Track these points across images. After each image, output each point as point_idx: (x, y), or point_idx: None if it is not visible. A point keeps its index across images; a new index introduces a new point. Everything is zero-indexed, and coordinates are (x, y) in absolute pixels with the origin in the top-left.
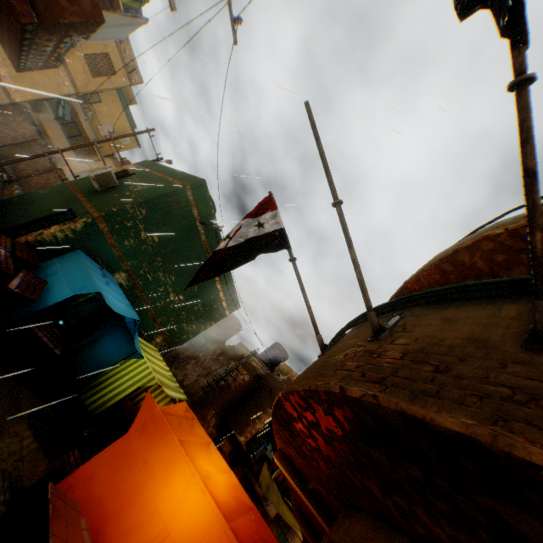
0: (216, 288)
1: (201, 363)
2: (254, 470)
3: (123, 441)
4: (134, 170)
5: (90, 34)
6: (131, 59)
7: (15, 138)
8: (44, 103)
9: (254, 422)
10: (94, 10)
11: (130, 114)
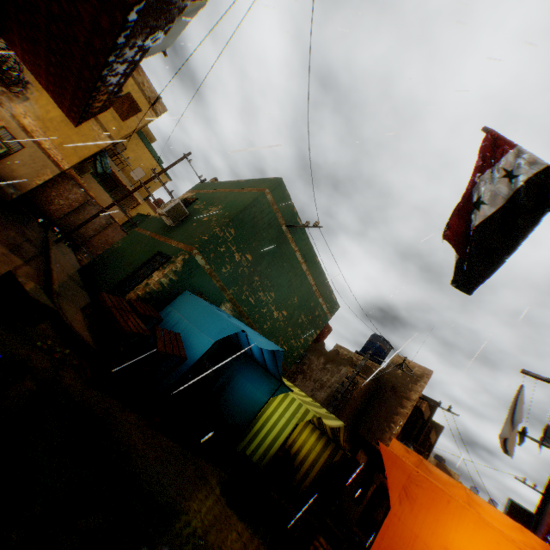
0: (314, 294)
1: (309, 376)
2: None
3: (393, 522)
4: (193, 197)
5: (176, 17)
6: (151, 90)
7: (70, 206)
8: (86, 164)
9: (389, 428)
10: None
11: (154, 152)
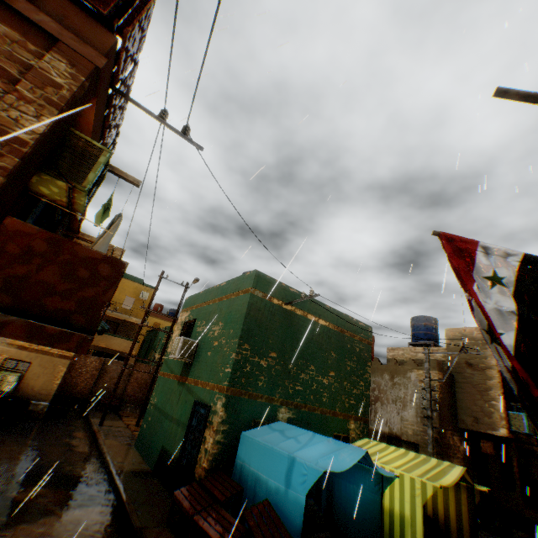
0: (344, 336)
1: (386, 400)
2: (533, 444)
3: None
4: (190, 317)
5: None
6: None
7: (93, 377)
8: None
9: (492, 407)
10: (112, 266)
11: (130, 277)
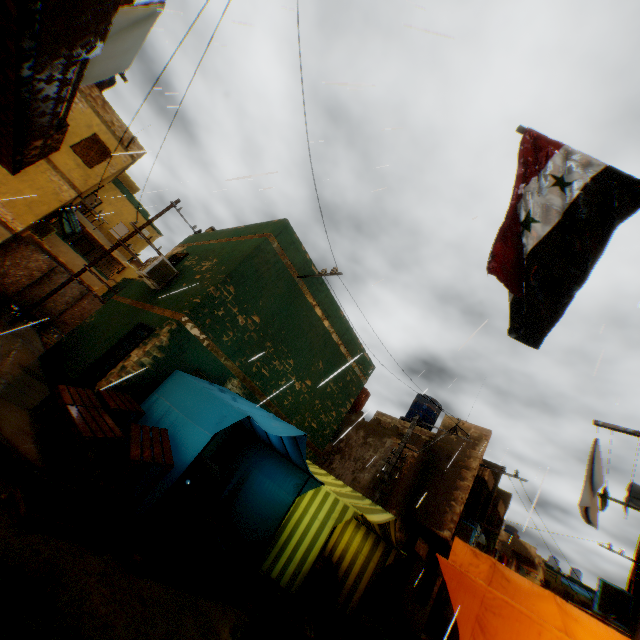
0: (342, 355)
1: (348, 455)
2: None
3: None
4: (184, 252)
5: (111, 15)
6: (123, 130)
7: (31, 277)
8: (48, 223)
9: (450, 507)
10: None
11: (137, 204)
